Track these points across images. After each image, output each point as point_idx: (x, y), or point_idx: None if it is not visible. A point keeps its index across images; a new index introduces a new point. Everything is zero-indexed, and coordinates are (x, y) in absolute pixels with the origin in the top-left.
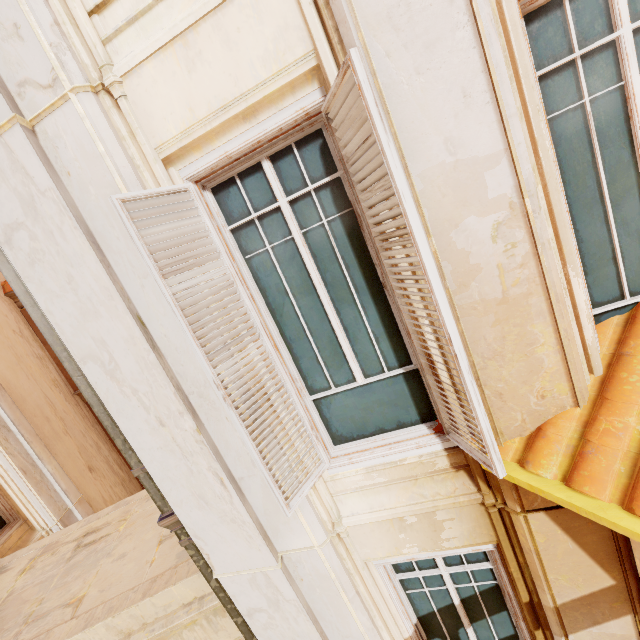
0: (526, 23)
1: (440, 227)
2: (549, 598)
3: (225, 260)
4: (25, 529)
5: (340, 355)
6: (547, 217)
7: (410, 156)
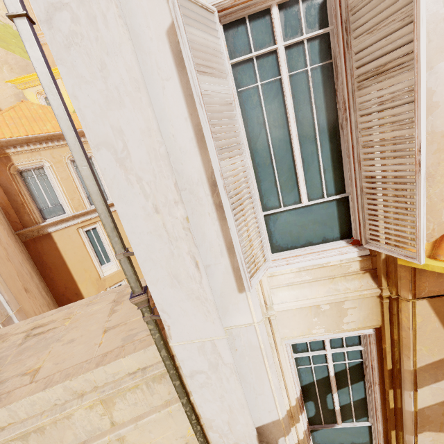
0: None
1: None
2: (411, 363)
3: (230, 82)
4: None
5: (293, 181)
6: None
7: None
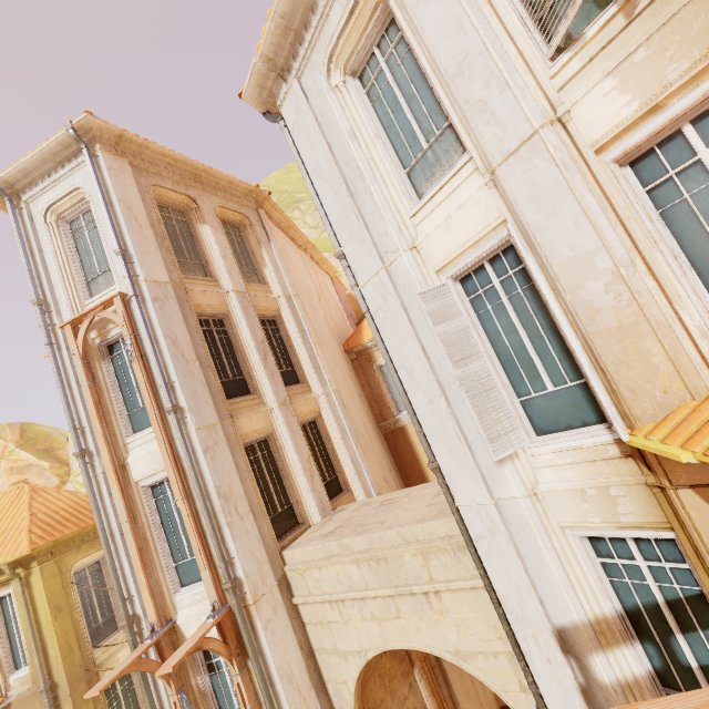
0: (632, 165)
1: (572, 289)
2: None
3: (464, 316)
4: (351, 498)
5: (536, 371)
6: (646, 275)
7: (550, 256)
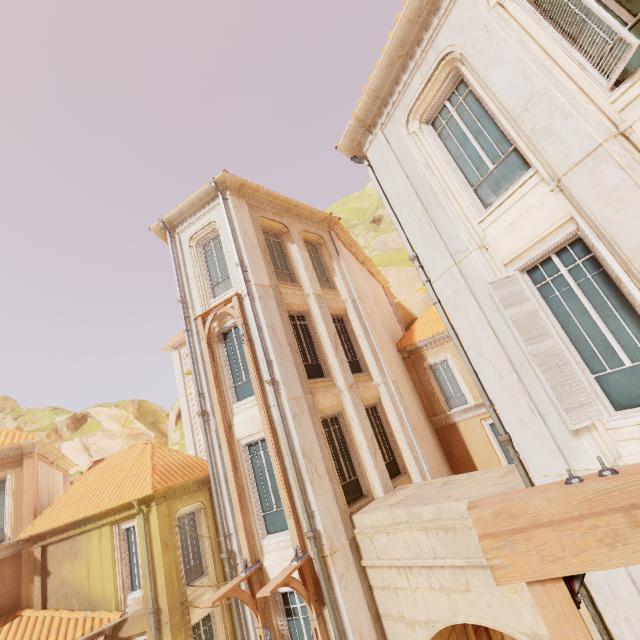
0: None
1: None
2: None
3: (532, 301)
4: (409, 481)
5: (610, 348)
6: None
7: (620, 243)
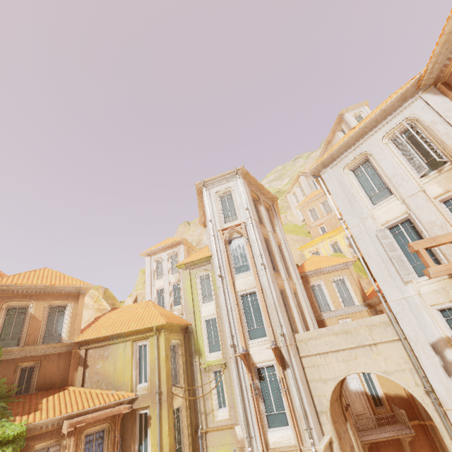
0: (443, 203)
1: (429, 229)
2: None
3: (391, 239)
4: None
5: (417, 256)
6: (450, 227)
7: (422, 221)
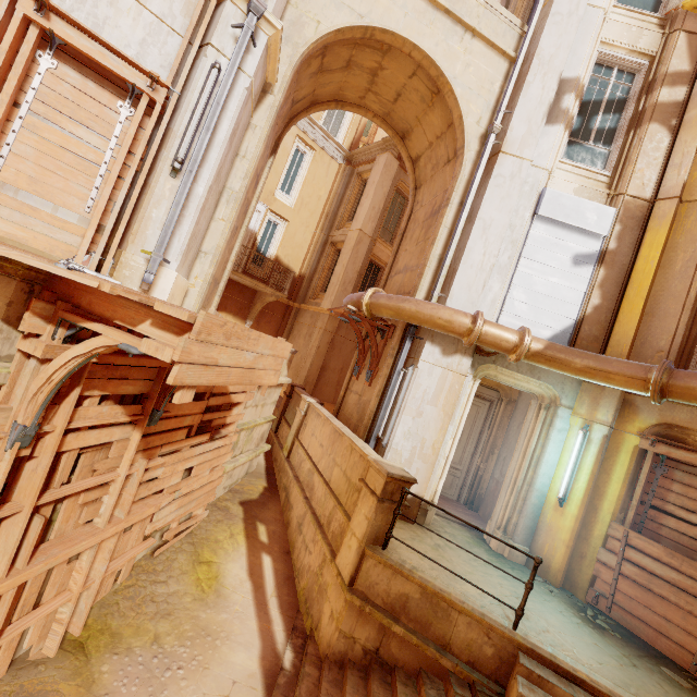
0: None
1: None
2: (666, 68)
3: None
4: None
5: None
6: None
7: None
